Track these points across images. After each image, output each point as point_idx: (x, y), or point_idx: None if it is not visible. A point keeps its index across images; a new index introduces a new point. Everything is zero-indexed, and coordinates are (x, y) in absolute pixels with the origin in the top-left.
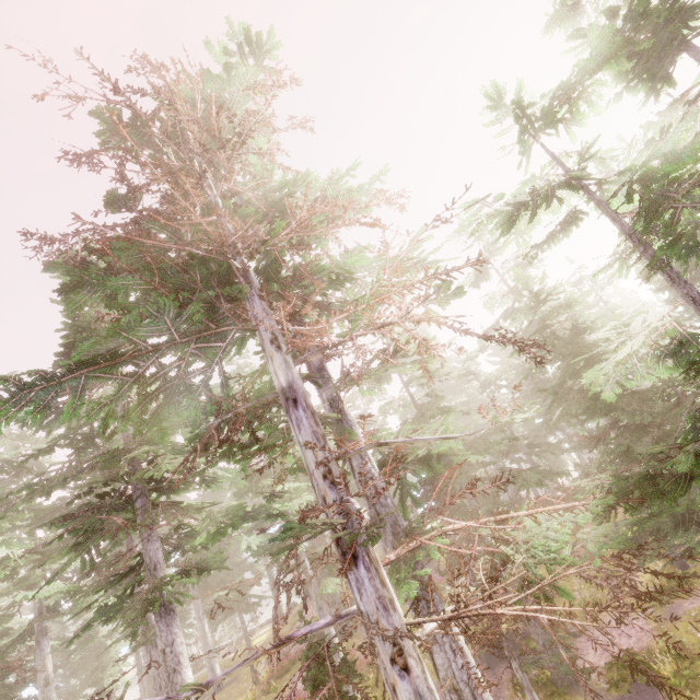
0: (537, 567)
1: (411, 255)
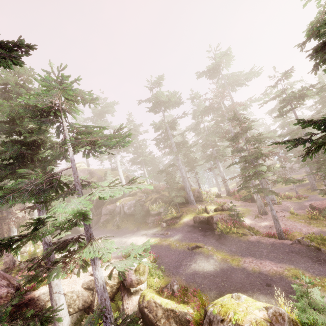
0: None
1: (266, 92)
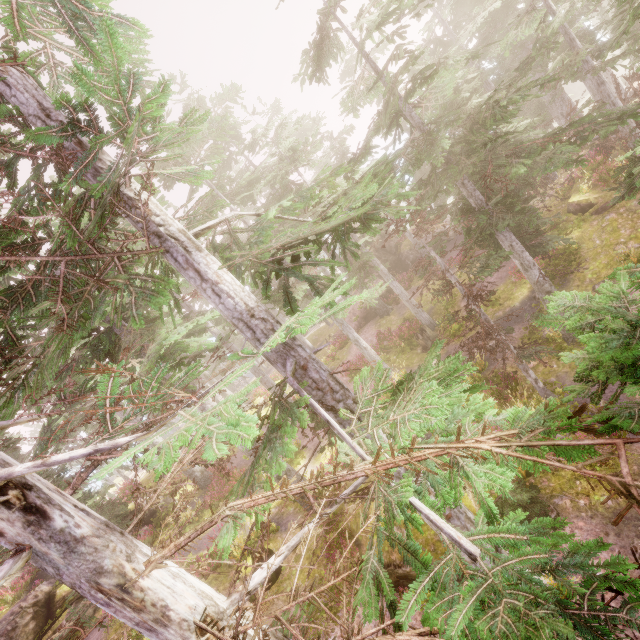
0: (577, 223)
1: None
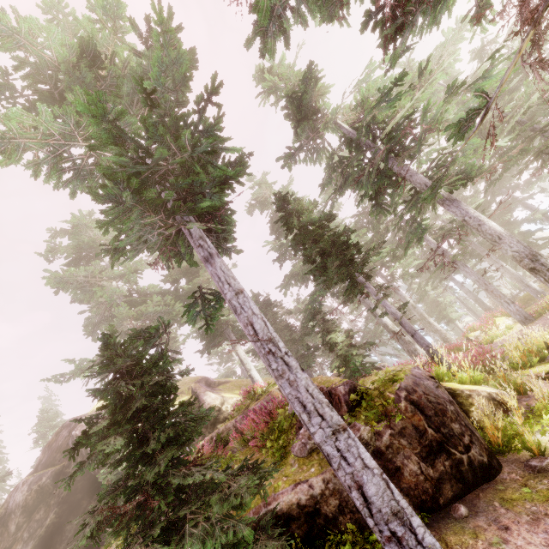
0: None
1: None
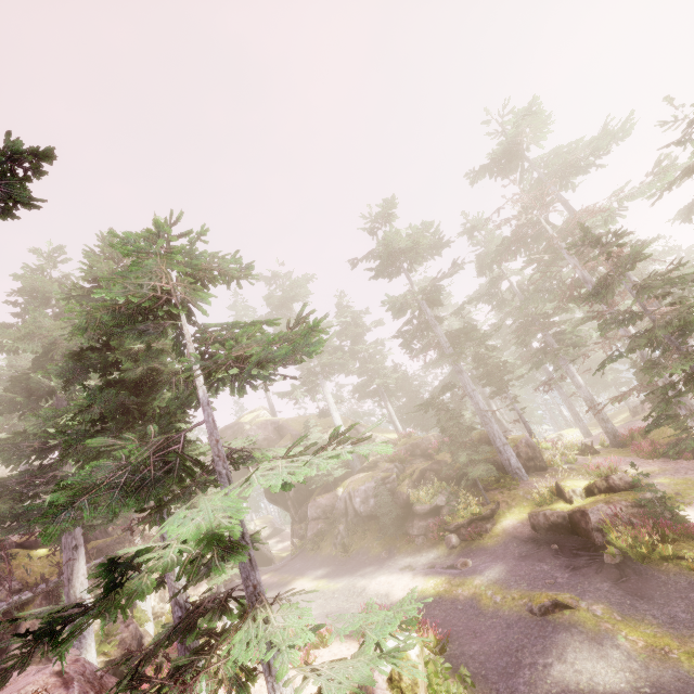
0: None
1: (660, 166)
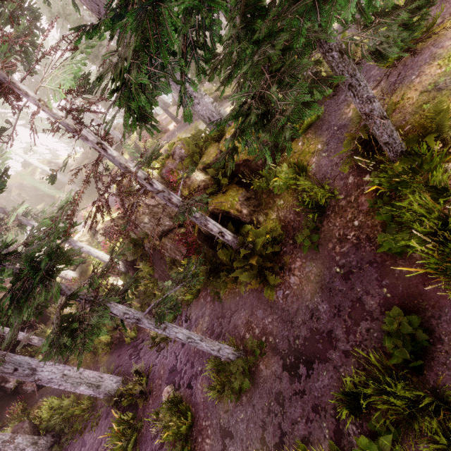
0: None
1: None
